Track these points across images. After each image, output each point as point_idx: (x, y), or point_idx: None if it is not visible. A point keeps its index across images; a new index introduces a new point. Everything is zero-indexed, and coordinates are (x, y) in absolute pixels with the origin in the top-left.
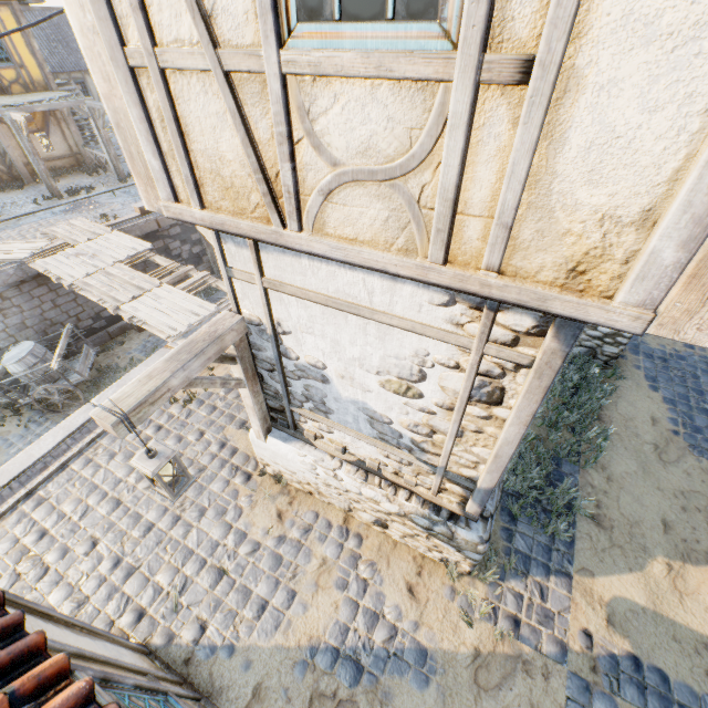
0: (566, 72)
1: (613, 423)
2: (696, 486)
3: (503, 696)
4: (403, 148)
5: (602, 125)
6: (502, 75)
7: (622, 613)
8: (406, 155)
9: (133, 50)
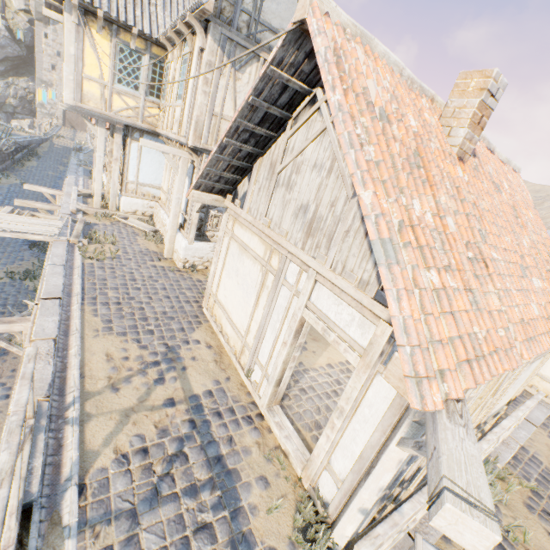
0: None
1: None
2: None
3: None
4: None
5: None
6: None
7: None
8: None
9: (216, 112)
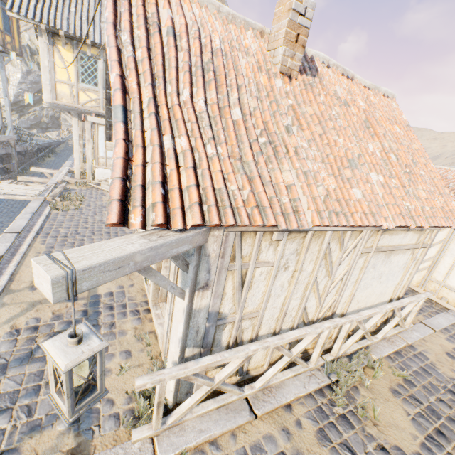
0: None
1: None
2: None
3: None
4: None
5: None
6: None
7: None
8: None
9: None
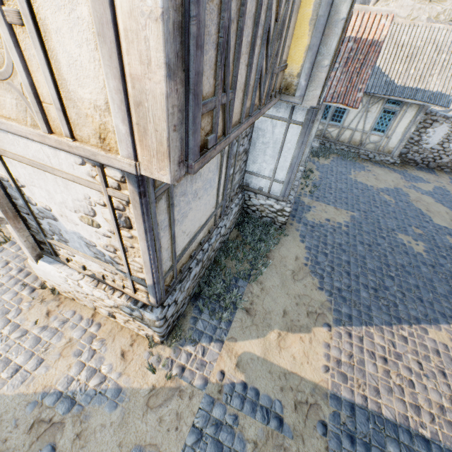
0: (40, 21)
1: (274, 259)
2: (307, 292)
3: (162, 411)
4: (2, 60)
5: (68, 53)
6: (15, 20)
7: (246, 360)
8: (5, 64)
9: None
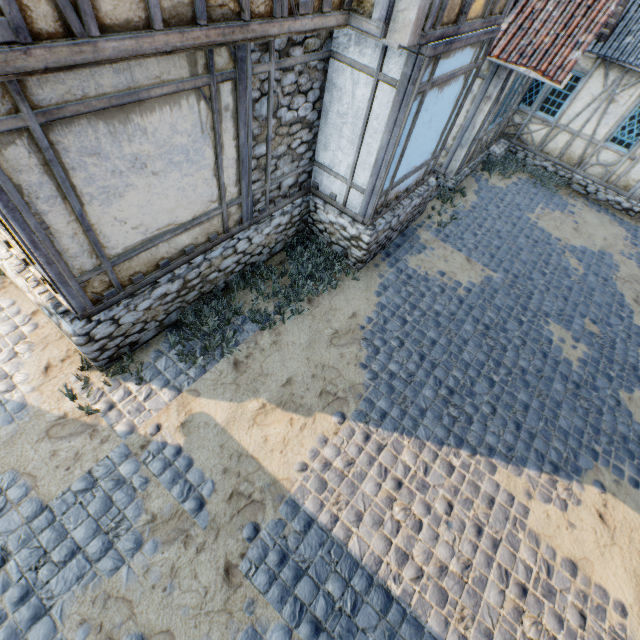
0: None
1: (318, 308)
2: (340, 365)
3: (61, 444)
4: None
5: None
6: None
7: (198, 422)
8: None
9: None
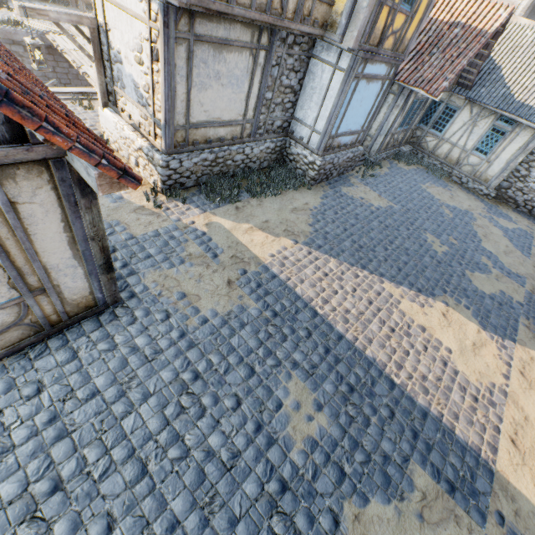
0: None
1: (286, 196)
2: (296, 222)
3: (142, 217)
4: None
5: None
6: None
7: (215, 225)
8: None
9: None
